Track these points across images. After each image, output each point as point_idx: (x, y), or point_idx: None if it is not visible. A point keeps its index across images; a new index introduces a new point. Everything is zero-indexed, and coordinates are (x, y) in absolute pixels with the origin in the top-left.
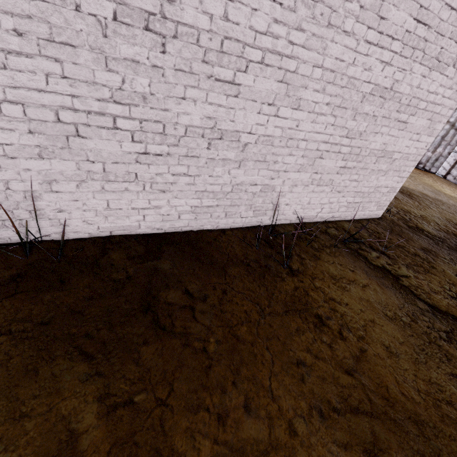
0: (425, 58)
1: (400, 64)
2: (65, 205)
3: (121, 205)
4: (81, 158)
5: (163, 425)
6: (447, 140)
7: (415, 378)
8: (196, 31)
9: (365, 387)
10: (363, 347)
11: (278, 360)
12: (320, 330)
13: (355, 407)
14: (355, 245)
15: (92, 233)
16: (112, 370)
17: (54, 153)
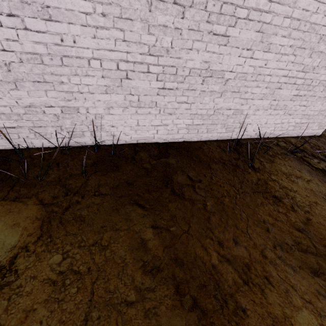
0: None
1: None
2: (115, 123)
3: (145, 123)
4: (127, 92)
5: (188, 243)
6: None
7: None
8: (205, 1)
9: (311, 239)
10: (309, 217)
11: (251, 219)
12: (277, 205)
13: (305, 249)
14: (300, 154)
15: (127, 141)
16: (155, 214)
17: (113, 90)
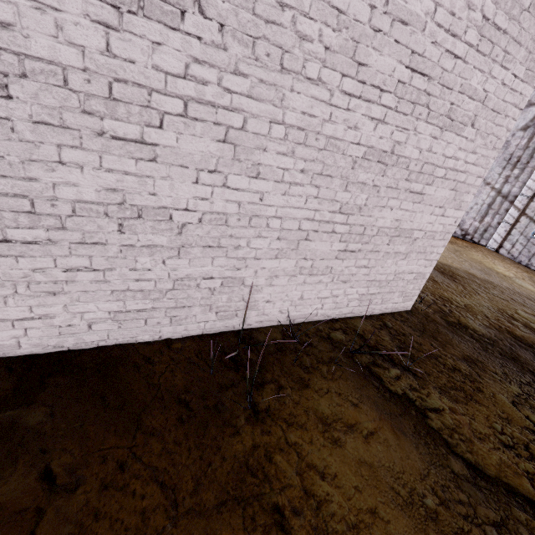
0: (432, 116)
1: (399, 122)
2: None
3: None
4: None
5: None
6: (494, 208)
7: None
8: (60, 69)
9: None
10: None
11: None
12: None
13: None
14: (368, 358)
15: None
16: None
17: None
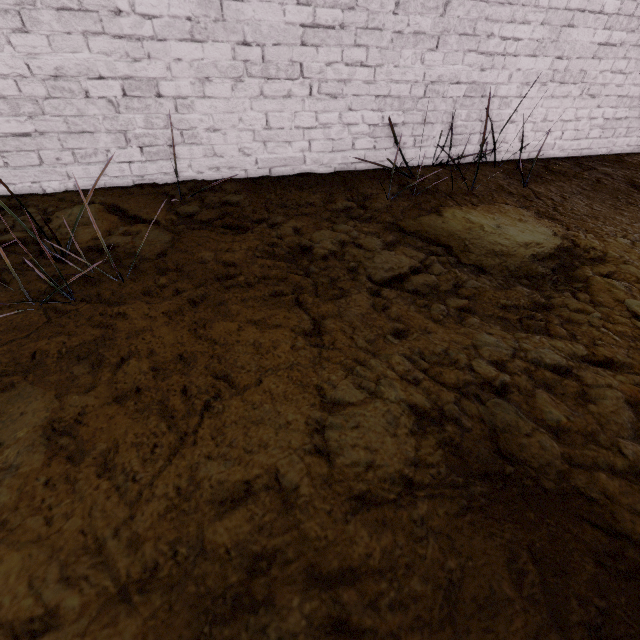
0: None
1: None
2: (518, 115)
3: (553, 116)
4: (558, 53)
5: None
6: None
7: None
8: None
9: None
10: None
11: None
12: None
13: None
14: None
15: (516, 154)
16: None
17: (543, 49)
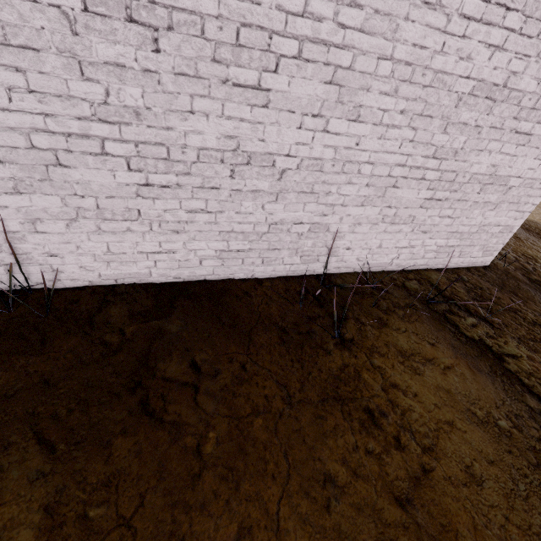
0: None
1: (520, 47)
2: (55, 248)
3: (124, 248)
4: (67, 192)
5: None
6: None
7: (506, 522)
8: (199, 19)
9: (422, 529)
10: (429, 463)
11: (296, 474)
12: (367, 433)
13: None
14: (443, 307)
15: (93, 281)
16: (72, 469)
17: (33, 187)
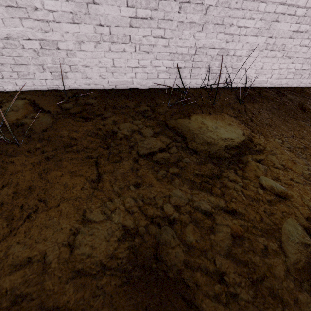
0: None
1: None
2: (247, 65)
3: (267, 66)
4: (269, 35)
5: None
6: None
7: None
8: None
9: None
10: None
11: None
12: None
13: None
14: None
15: (246, 84)
16: None
17: (261, 33)
